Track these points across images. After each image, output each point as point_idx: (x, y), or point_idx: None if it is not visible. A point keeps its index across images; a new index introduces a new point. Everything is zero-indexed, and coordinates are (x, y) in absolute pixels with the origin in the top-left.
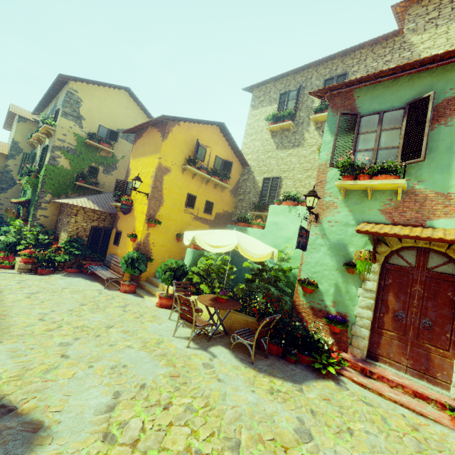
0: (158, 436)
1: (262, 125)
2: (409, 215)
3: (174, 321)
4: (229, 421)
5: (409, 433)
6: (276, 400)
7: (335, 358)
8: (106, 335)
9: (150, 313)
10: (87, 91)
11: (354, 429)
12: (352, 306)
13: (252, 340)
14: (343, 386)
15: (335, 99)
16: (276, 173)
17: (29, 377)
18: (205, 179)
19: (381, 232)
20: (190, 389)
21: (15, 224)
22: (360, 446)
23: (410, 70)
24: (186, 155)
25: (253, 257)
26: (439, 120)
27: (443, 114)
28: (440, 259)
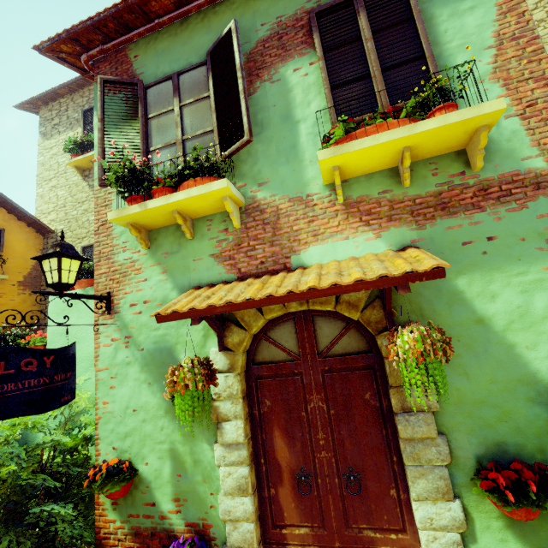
0: None
1: (64, 162)
2: (261, 252)
3: None
4: None
5: None
6: None
7: None
8: None
9: None
10: None
11: None
12: (212, 495)
13: None
14: None
15: (100, 66)
16: None
17: None
18: None
19: (202, 307)
20: None
21: None
22: None
23: None
24: None
25: None
26: (259, 74)
27: (263, 64)
28: (333, 326)
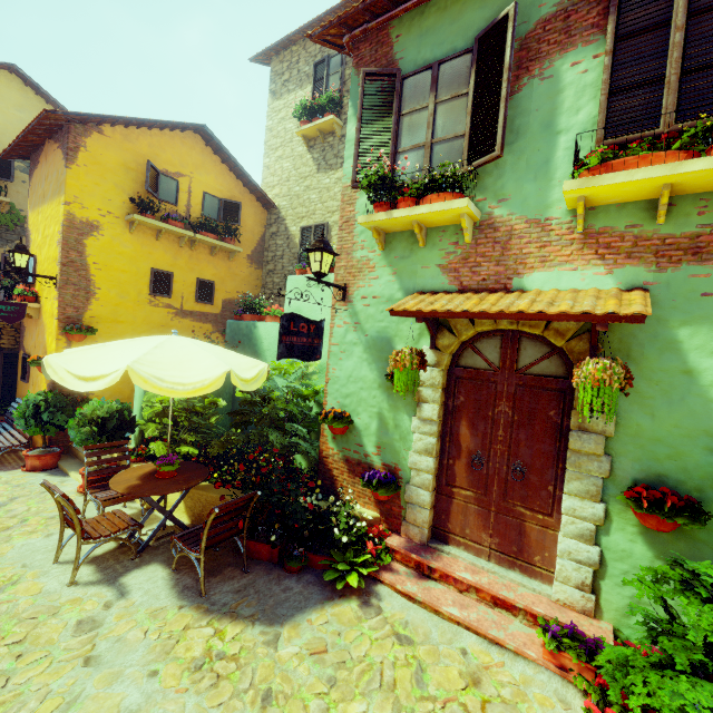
0: None
1: (291, 128)
2: (485, 270)
3: None
4: None
5: (456, 697)
6: (197, 686)
7: (371, 552)
8: None
9: (48, 512)
10: None
11: None
12: (405, 450)
13: (199, 552)
14: (373, 606)
15: (360, 47)
16: (321, 217)
17: None
18: (184, 239)
19: (427, 311)
20: None
21: None
22: None
23: None
24: (132, 194)
25: (176, 391)
26: (530, 68)
27: (537, 55)
28: (538, 349)
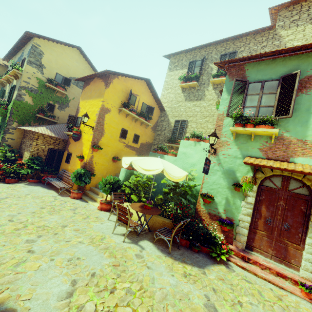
0: None
1: (176, 83)
2: (278, 153)
3: (112, 221)
4: (158, 301)
5: (276, 302)
6: (189, 282)
7: (225, 249)
8: (62, 233)
9: (94, 215)
10: (47, 46)
11: (242, 301)
12: (237, 213)
13: (170, 237)
14: (230, 269)
15: (231, 69)
16: (184, 117)
17: (2, 270)
18: (134, 118)
19: (261, 164)
20: (128, 276)
21: None
22: None
23: (284, 54)
24: (122, 100)
25: (173, 178)
26: (301, 90)
27: (304, 86)
28: (297, 184)
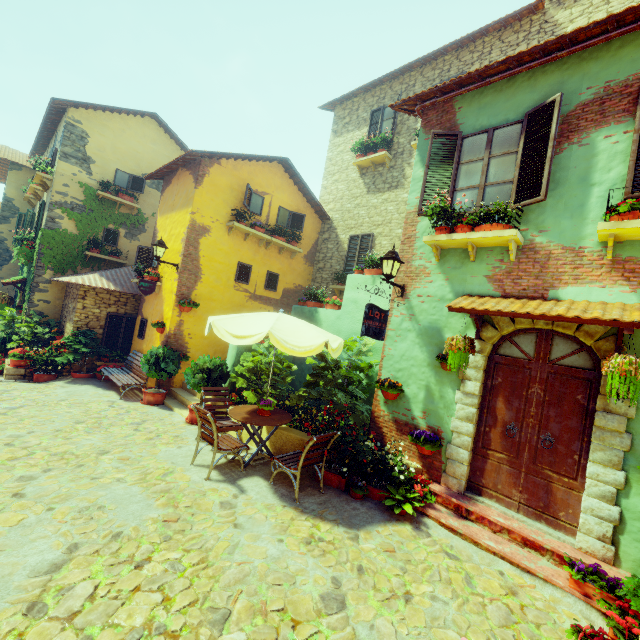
0: (110, 607)
1: (348, 159)
2: (525, 282)
3: (203, 443)
4: (225, 585)
5: (499, 598)
6: (311, 553)
7: (419, 492)
8: (92, 465)
9: (172, 433)
10: (95, 121)
11: (415, 593)
12: (447, 417)
13: (296, 469)
14: (423, 531)
15: (428, 113)
16: (367, 229)
17: None
18: (263, 241)
19: (480, 309)
20: (186, 539)
21: (5, 313)
22: (413, 619)
23: (531, 63)
24: (233, 207)
25: (294, 351)
26: (570, 137)
27: (576, 128)
28: (568, 346)
